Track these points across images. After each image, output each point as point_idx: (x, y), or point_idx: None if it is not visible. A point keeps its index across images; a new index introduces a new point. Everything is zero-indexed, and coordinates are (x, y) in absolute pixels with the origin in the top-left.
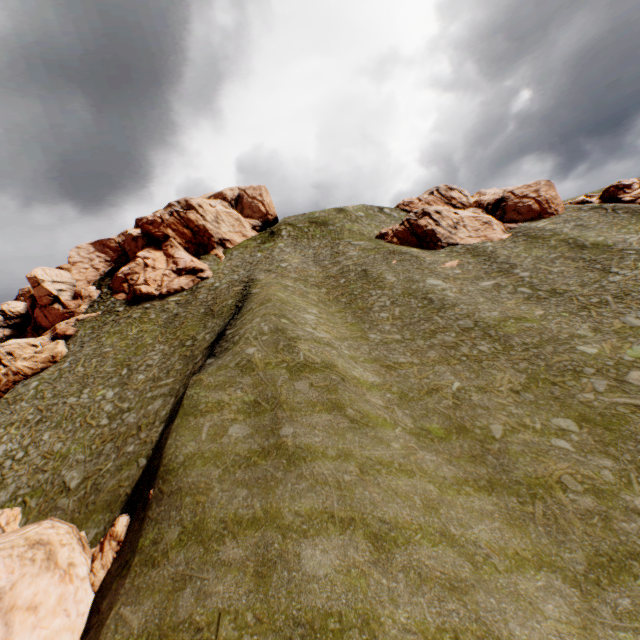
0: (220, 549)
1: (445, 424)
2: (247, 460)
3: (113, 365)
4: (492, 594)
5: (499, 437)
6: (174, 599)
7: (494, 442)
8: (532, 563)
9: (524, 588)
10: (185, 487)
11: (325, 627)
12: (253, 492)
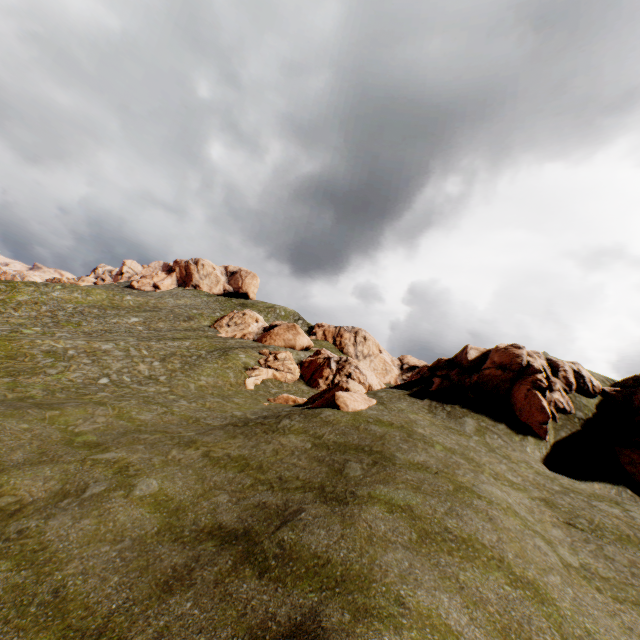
0: None
1: None
2: None
3: None
4: None
5: None
6: None
7: None
8: None
9: None
10: None
11: None
12: None
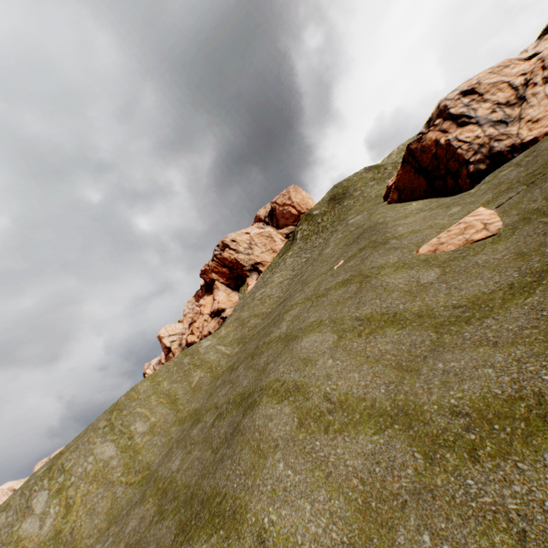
0: None
1: None
2: None
3: None
4: None
5: None
6: None
7: None
8: None
9: None
10: None
11: None
12: None
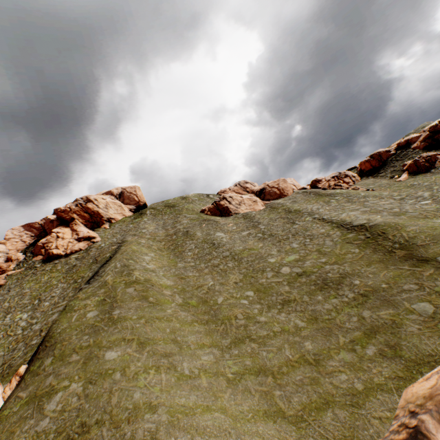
0: (70, 359)
1: (199, 301)
2: (93, 325)
3: (29, 299)
4: (182, 355)
5: (220, 303)
6: (44, 380)
7: (217, 305)
8: (208, 346)
9: (199, 353)
10: (58, 340)
11: (107, 372)
12: (91, 336)
